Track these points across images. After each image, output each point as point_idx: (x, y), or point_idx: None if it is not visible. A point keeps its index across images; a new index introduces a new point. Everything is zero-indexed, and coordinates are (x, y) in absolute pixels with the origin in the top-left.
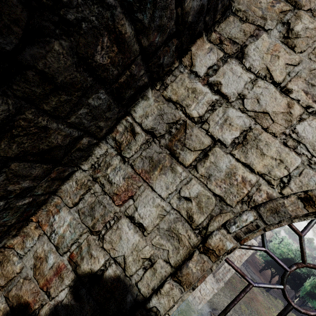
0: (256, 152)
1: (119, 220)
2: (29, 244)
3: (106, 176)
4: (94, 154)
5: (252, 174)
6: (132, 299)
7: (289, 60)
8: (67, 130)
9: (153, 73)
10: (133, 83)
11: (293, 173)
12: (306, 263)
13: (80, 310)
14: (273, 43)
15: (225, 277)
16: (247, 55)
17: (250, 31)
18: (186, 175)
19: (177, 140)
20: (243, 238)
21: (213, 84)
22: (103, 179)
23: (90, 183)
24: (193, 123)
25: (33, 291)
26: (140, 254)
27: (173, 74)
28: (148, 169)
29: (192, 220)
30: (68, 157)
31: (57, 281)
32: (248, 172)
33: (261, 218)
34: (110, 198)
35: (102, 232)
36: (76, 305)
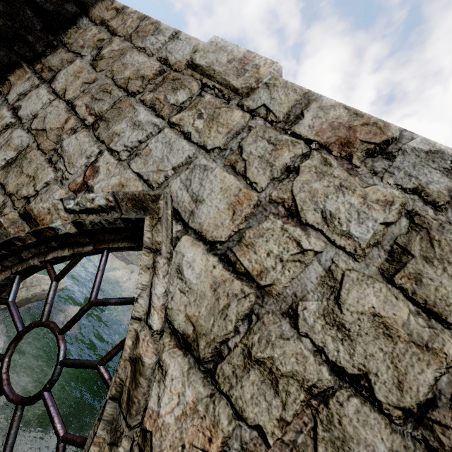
0: (17, 171)
1: None
2: None
3: None
4: None
5: (2, 195)
6: None
7: (86, 80)
8: None
9: None
10: None
11: (39, 190)
12: (42, 319)
13: None
14: (81, 66)
15: None
16: (55, 79)
17: (67, 59)
18: None
19: None
20: None
21: (15, 108)
22: None
23: None
24: None
25: None
26: None
27: None
28: None
29: None
30: None
31: None
32: None
33: None
34: None
35: None
36: None
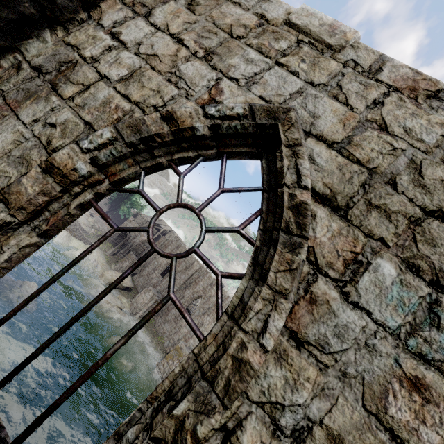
0: (137, 85)
1: None
2: None
3: None
4: None
5: (128, 102)
6: None
7: (187, 20)
8: None
9: (43, 8)
10: (9, 1)
11: (167, 101)
12: (179, 201)
13: None
14: (177, 7)
15: None
16: (152, 14)
17: None
18: (60, 104)
19: (63, 75)
20: (102, 163)
21: (115, 33)
22: None
23: None
24: (84, 62)
25: None
26: None
27: (79, 25)
28: (20, 99)
29: (50, 145)
30: None
31: None
32: (124, 101)
33: (122, 138)
34: None
35: None
36: None
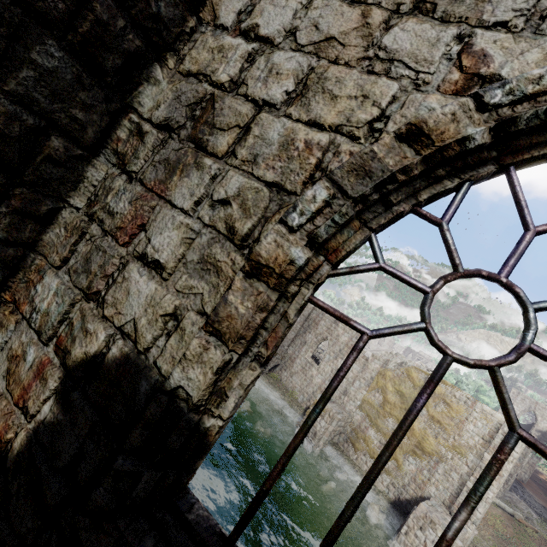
0: (323, 98)
1: (126, 266)
2: (2, 338)
3: (106, 207)
4: (87, 179)
5: (321, 131)
6: (149, 388)
7: None
8: (8, 104)
9: (148, 32)
10: (112, 41)
11: (387, 108)
12: (460, 269)
13: (71, 426)
14: None
15: (474, 513)
16: None
17: None
18: (220, 167)
19: (203, 123)
20: (322, 240)
21: (247, 30)
22: (102, 212)
23: (84, 224)
24: (224, 92)
25: (4, 412)
26: (159, 309)
27: (190, 39)
28: (163, 177)
29: (234, 233)
30: (34, 171)
31: (38, 387)
32: (314, 132)
33: (344, 193)
34: (112, 236)
35: (101, 291)
36: (64, 420)
